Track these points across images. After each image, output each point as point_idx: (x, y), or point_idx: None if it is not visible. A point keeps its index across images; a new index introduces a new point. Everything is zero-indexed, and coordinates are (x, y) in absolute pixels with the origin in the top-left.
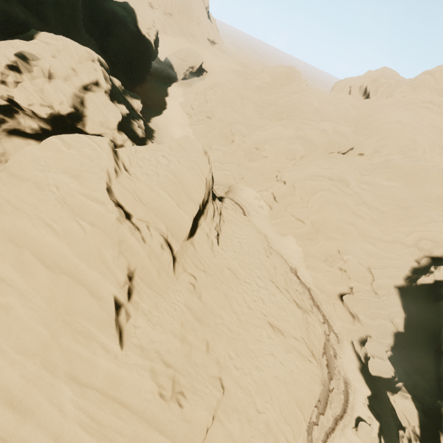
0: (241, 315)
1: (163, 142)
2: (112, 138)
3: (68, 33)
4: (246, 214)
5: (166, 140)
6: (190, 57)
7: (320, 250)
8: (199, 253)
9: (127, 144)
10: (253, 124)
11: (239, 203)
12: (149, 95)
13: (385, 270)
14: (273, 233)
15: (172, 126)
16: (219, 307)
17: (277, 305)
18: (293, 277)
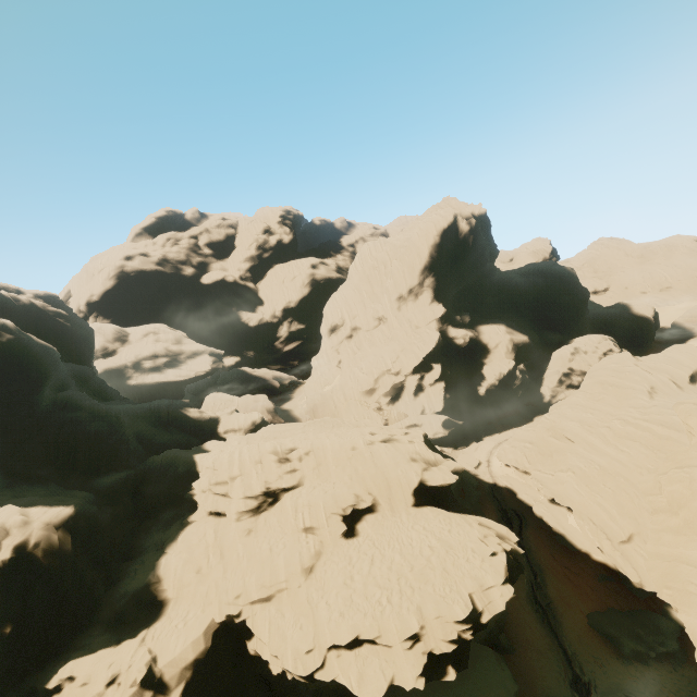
0: None
1: None
2: None
3: None
4: None
5: None
6: None
7: None
8: None
9: None
10: None
11: None
12: None
13: None
14: None
15: None
16: None
17: None
18: None
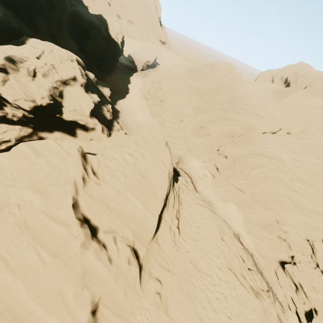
0: (207, 322)
1: (126, 121)
2: (85, 123)
3: (55, 38)
4: (193, 182)
5: (128, 119)
6: (147, 54)
7: (260, 218)
8: (163, 250)
9: (98, 127)
10: (198, 107)
11: (188, 173)
12: (116, 83)
13: (322, 243)
14: (217, 200)
15: (133, 107)
16: (186, 317)
17: (239, 301)
18: (237, 242)
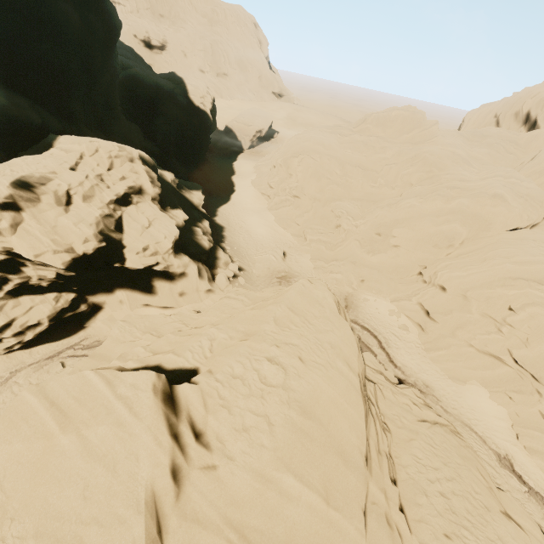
0: None
1: (237, 243)
2: (167, 268)
3: (103, 125)
4: (383, 347)
5: (241, 238)
6: (256, 120)
7: None
8: None
9: (190, 269)
10: (365, 198)
11: (368, 327)
12: (211, 177)
13: None
14: (440, 378)
15: (246, 214)
16: None
17: None
18: (511, 478)
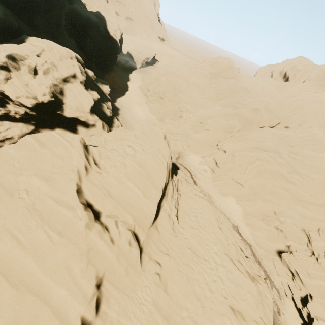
0: (204, 300)
1: (126, 118)
2: (86, 120)
3: (54, 36)
4: (193, 177)
5: (128, 116)
6: (146, 51)
7: (258, 211)
8: (162, 236)
9: (98, 123)
10: (197, 103)
11: (187, 168)
12: (115, 80)
13: (318, 233)
14: (216, 193)
15: (133, 104)
16: (184, 295)
17: (235, 283)
18: (236, 234)
